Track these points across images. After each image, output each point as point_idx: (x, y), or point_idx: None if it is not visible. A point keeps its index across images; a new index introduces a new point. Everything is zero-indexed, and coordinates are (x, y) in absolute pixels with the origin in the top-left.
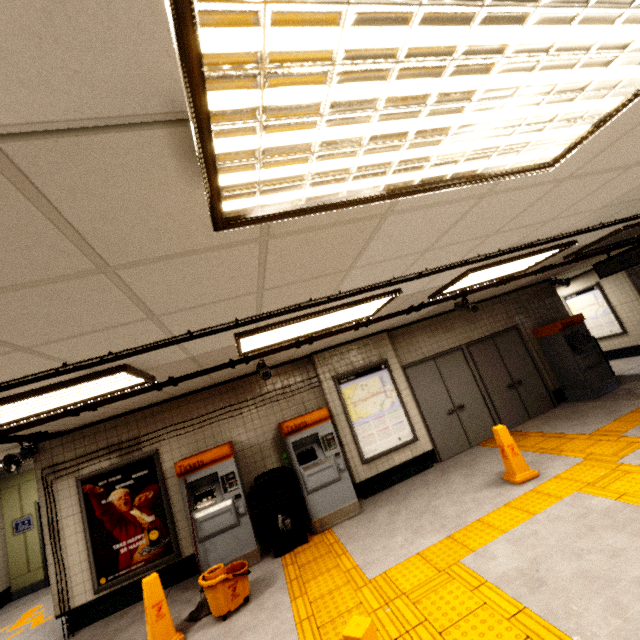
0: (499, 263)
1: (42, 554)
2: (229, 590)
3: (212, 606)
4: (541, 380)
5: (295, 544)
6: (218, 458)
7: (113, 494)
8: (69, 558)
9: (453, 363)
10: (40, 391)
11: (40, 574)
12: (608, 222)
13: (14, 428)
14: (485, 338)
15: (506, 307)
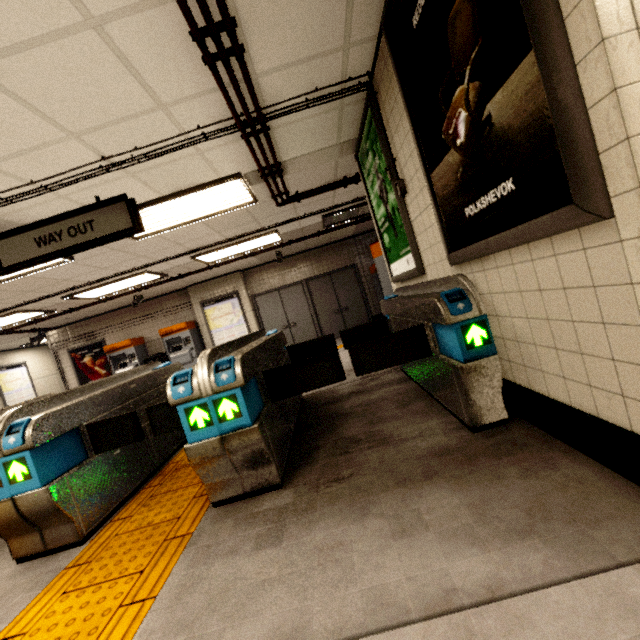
0: (212, 251)
1: None
2: None
3: None
4: (365, 307)
5: None
6: (124, 346)
7: (85, 359)
8: (71, 385)
9: (293, 294)
10: None
11: None
12: (267, 226)
13: (9, 329)
14: (323, 275)
15: (350, 249)
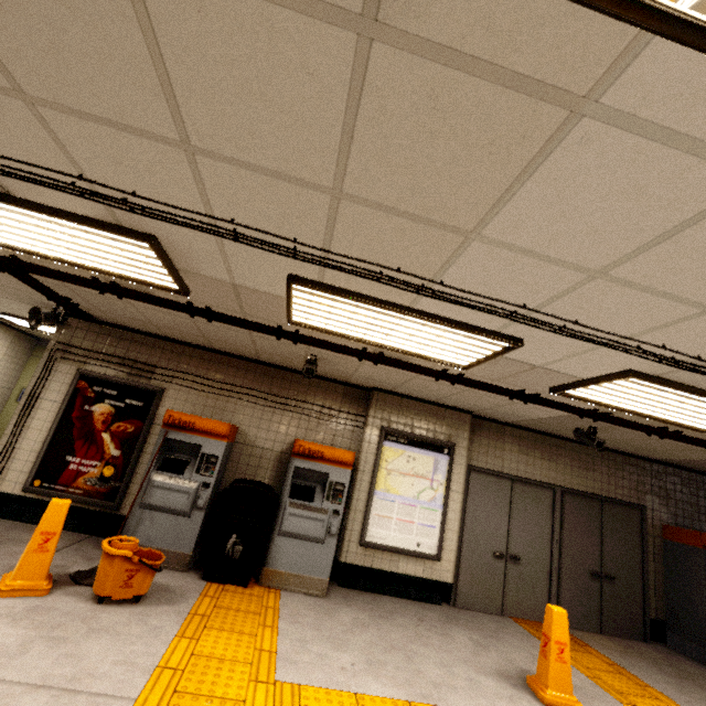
0: (681, 387)
1: None
2: (125, 573)
3: (97, 578)
4: (642, 594)
5: (231, 579)
6: (211, 432)
7: (99, 406)
8: (25, 440)
9: (534, 500)
10: (56, 213)
11: None
12: None
13: (39, 267)
14: (592, 496)
15: (641, 476)
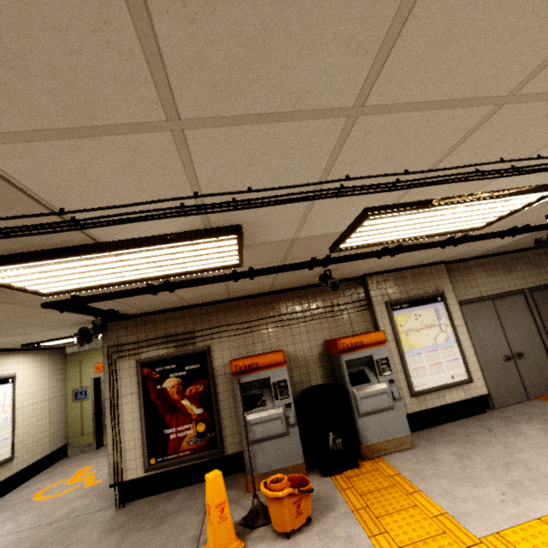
0: None
1: (93, 422)
2: (294, 506)
3: (275, 519)
4: None
5: (345, 466)
6: (272, 364)
7: (167, 381)
8: (125, 433)
9: (513, 307)
10: (147, 241)
11: (90, 439)
12: None
13: (99, 296)
14: None
15: None
